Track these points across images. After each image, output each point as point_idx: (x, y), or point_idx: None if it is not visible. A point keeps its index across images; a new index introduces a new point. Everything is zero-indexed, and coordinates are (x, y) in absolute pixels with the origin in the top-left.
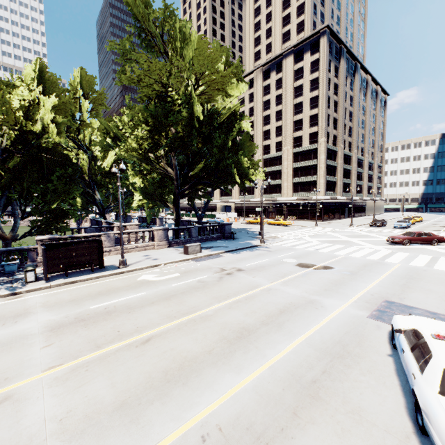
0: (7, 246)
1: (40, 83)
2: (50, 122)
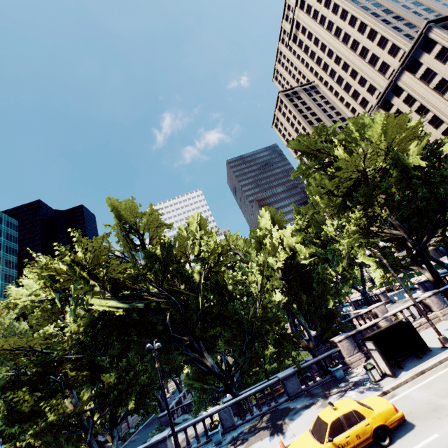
0: (315, 355)
1: (274, 225)
2: (296, 244)
